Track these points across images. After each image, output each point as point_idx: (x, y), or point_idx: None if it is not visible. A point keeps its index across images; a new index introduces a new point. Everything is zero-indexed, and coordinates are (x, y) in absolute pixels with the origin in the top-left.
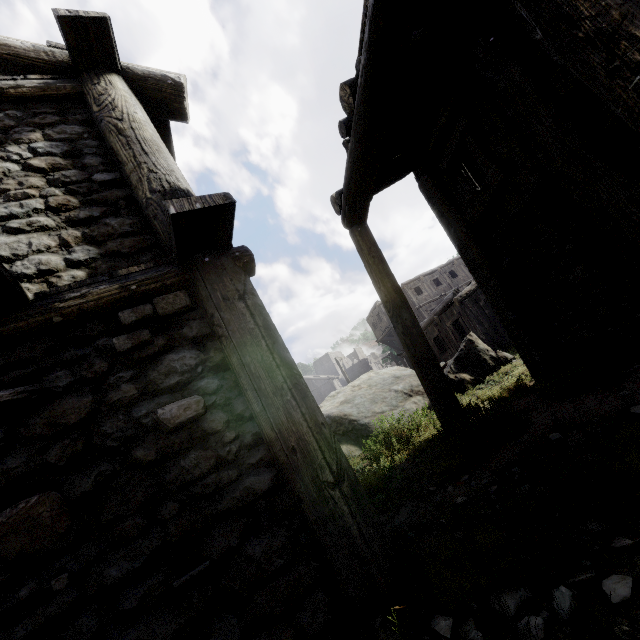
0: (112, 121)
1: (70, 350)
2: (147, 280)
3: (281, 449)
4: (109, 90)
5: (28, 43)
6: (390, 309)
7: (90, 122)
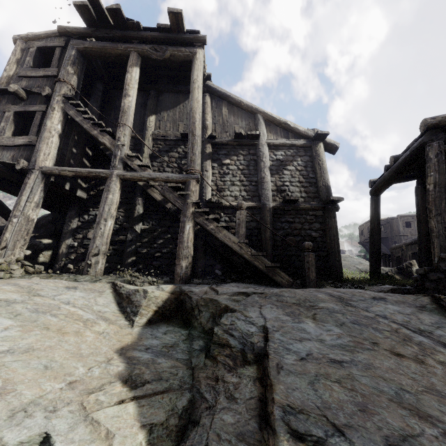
0: (318, 160)
1: (299, 215)
2: (316, 206)
3: (330, 250)
4: (319, 149)
5: (303, 129)
6: (371, 232)
7: (311, 156)
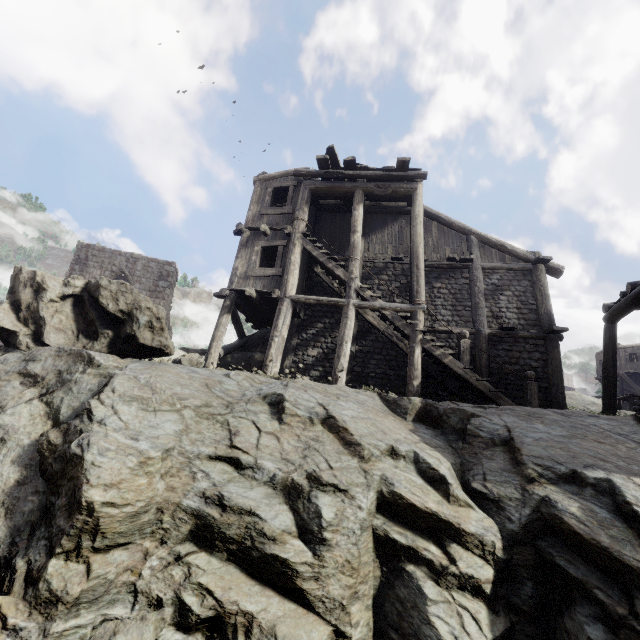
0: (539, 286)
1: (517, 343)
2: (536, 335)
3: (552, 382)
4: (540, 274)
5: (522, 252)
6: (605, 365)
7: (530, 281)
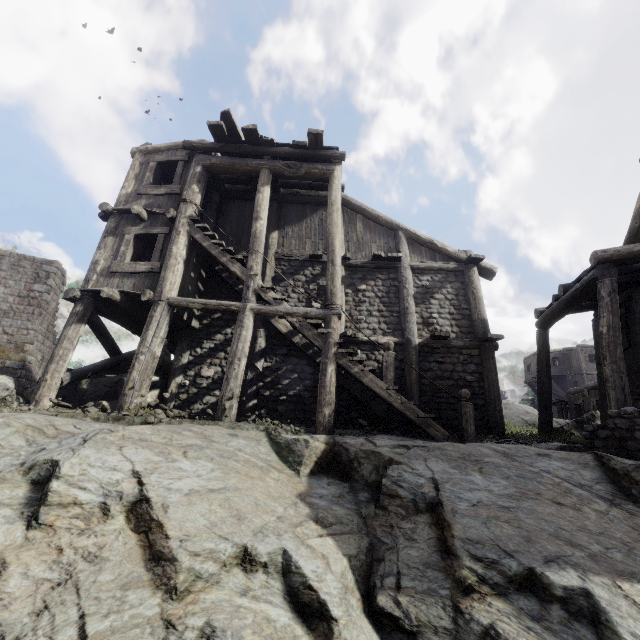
0: (471, 288)
1: (450, 354)
2: (470, 344)
3: (489, 398)
4: (473, 275)
5: (453, 250)
6: (539, 375)
7: (463, 282)
